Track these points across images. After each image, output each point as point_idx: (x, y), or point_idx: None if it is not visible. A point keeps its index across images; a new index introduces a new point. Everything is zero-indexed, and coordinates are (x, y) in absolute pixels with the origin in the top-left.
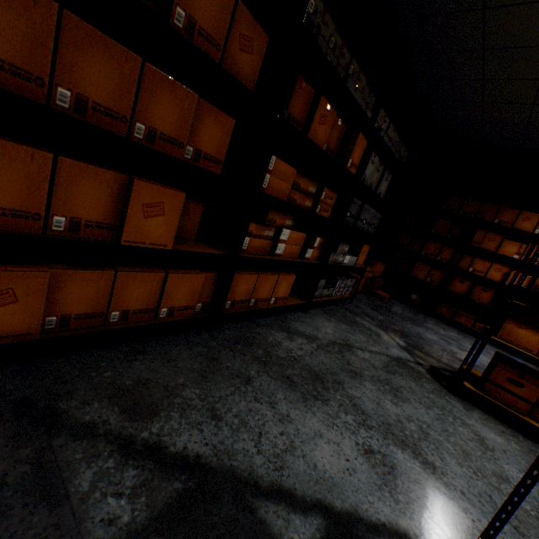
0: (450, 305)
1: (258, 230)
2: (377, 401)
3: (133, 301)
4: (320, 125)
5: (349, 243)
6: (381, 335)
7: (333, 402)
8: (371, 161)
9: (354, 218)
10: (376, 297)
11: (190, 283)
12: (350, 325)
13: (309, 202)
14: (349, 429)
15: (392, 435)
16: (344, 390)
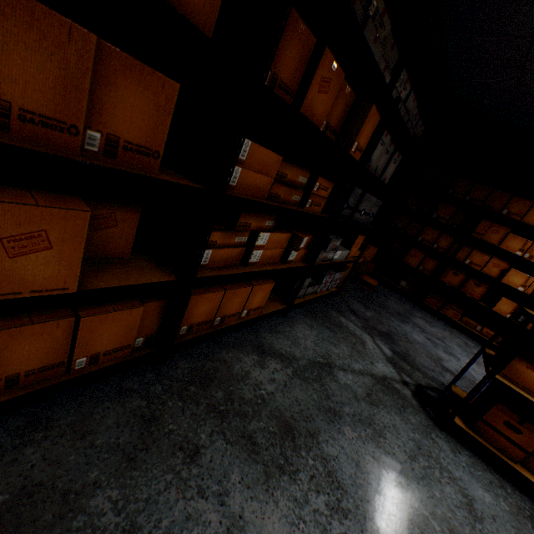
0: (439, 296)
1: (224, 238)
2: (357, 459)
3: (23, 361)
4: (320, 94)
5: (342, 232)
6: (366, 343)
7: (304, 473)
8: (381, 141)
9: (352, 209)
10: (364, 285)
11: (121, 321)
12: (334, 331)
13: (297, 196)
14: (320, 523)
15: (371, 523)
16: (319, 447)
